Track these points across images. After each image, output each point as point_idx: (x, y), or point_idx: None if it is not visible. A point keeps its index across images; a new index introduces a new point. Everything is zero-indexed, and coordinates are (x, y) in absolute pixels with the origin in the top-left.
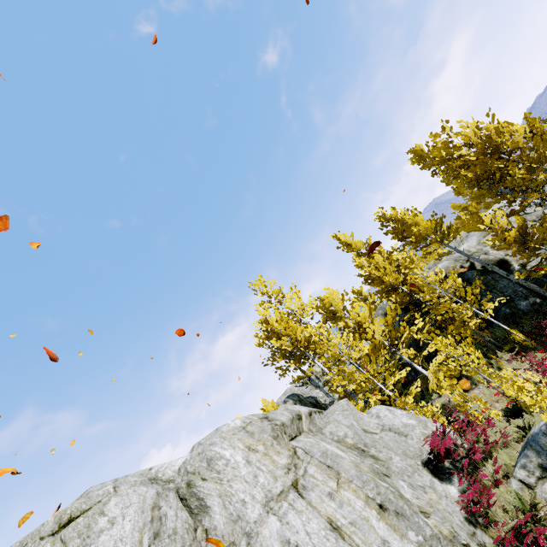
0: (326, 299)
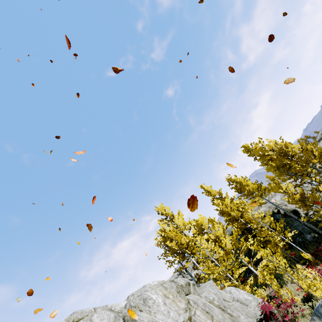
0: (199, 221)
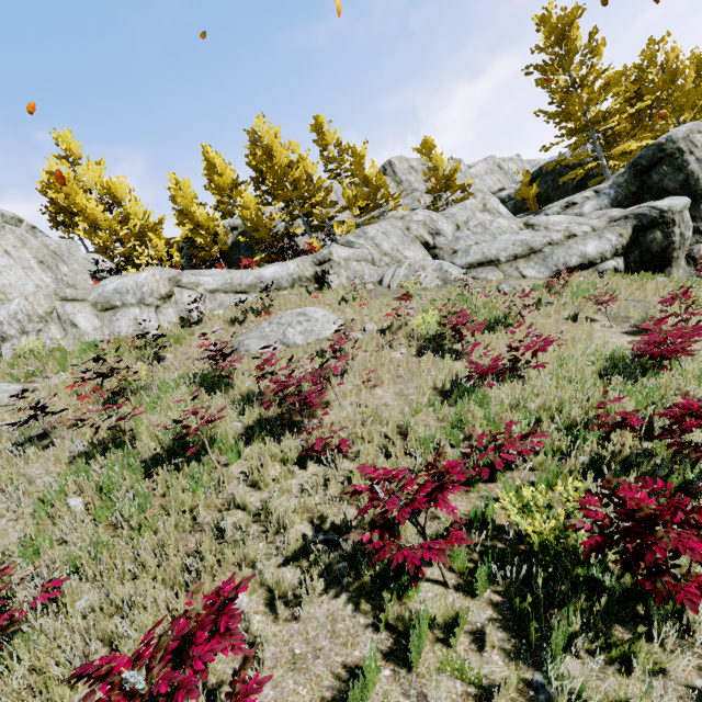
0: (115, 185)
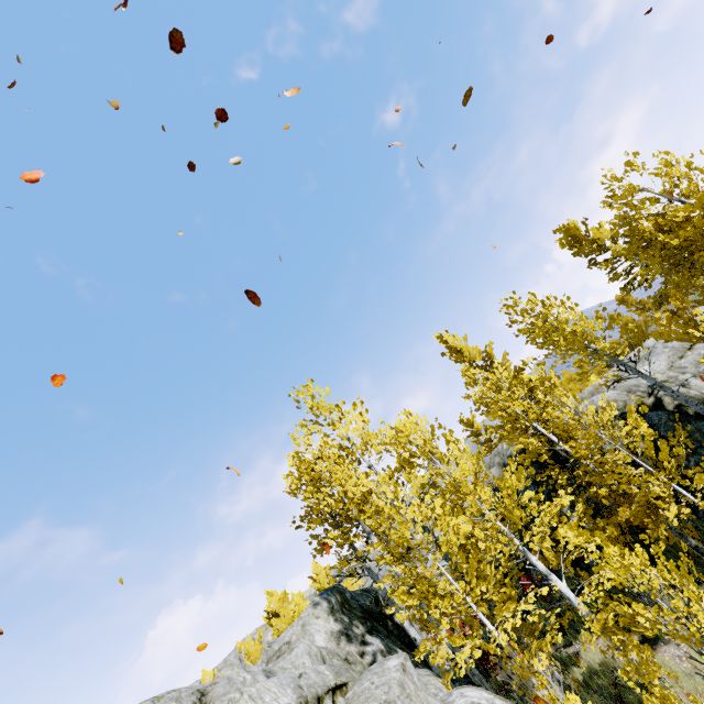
0: (402, 430)
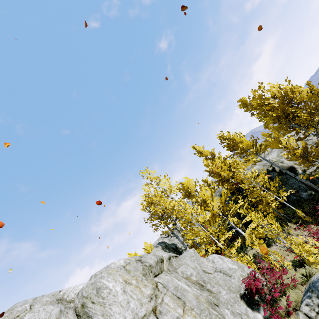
0: (185, 184)
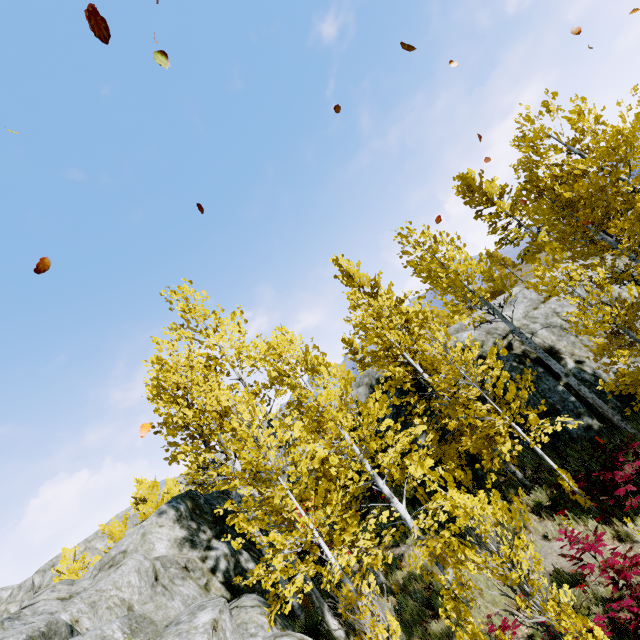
0: (275, 347)
